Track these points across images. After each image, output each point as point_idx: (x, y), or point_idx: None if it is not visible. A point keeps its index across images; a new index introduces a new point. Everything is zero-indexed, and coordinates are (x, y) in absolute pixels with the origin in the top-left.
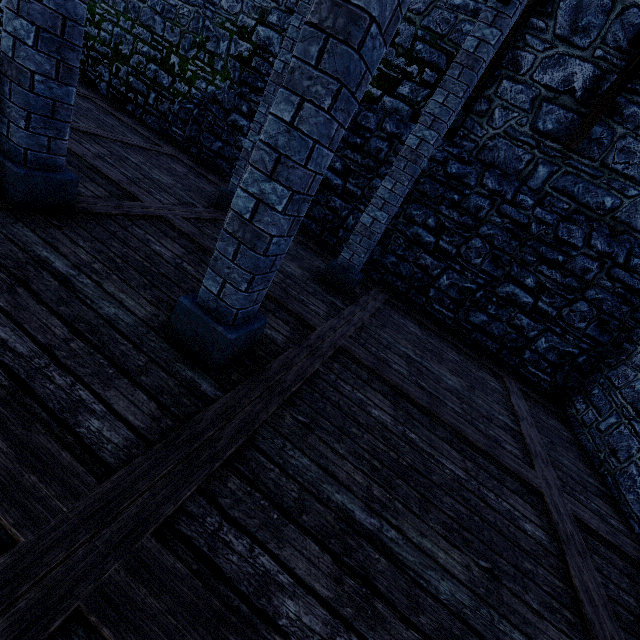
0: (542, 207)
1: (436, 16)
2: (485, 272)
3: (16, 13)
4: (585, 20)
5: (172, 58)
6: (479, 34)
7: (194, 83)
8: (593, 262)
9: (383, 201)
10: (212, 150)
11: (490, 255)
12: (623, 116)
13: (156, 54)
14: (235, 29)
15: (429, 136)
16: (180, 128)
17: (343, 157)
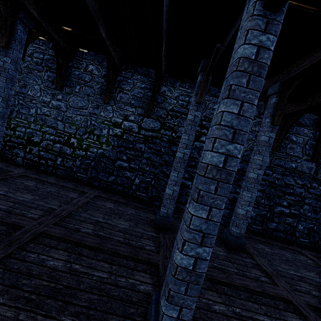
0: (274, 172)
1: (208, 112)
2: (267, 204)
3: (199, 244)
4: (262, 110)
5: (72, 140)
6: (268, 135)
7: (88, 149)
8: (301, 189)
9: (248, 202)
10: (109, 181)
11: (265, 197)
12: (285, 137)
13: (60, 139)
14: (111, 123)
15: (260, 172)
16: (83, 173)
17: (187, 171)
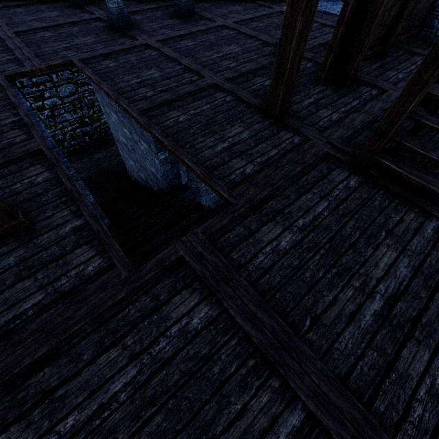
0: None
1: None
2: None
3: None
4: None
5: None
6: None
7: None
8: None
9: None
10: None
11: None
12: None
13: None
14: None
15: None
16: None
17: None
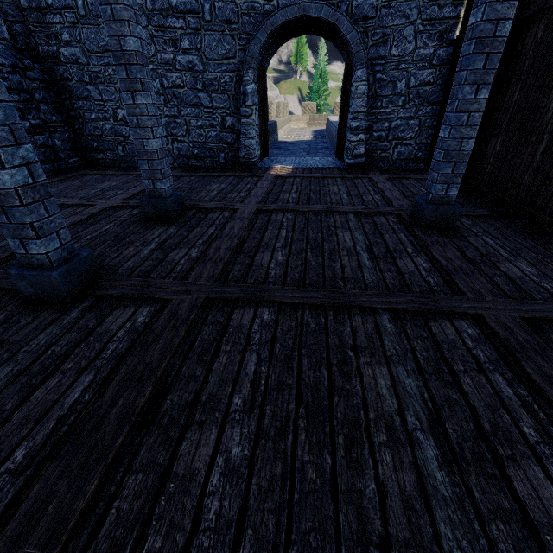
0: None
1: None
2: None
3: (16, 145)
4: None
5: None
6: None
7: None
8: (17, 75)
9: None
10: None
11: None
12: None
13: None
14: None
15: None
16: None
17: None
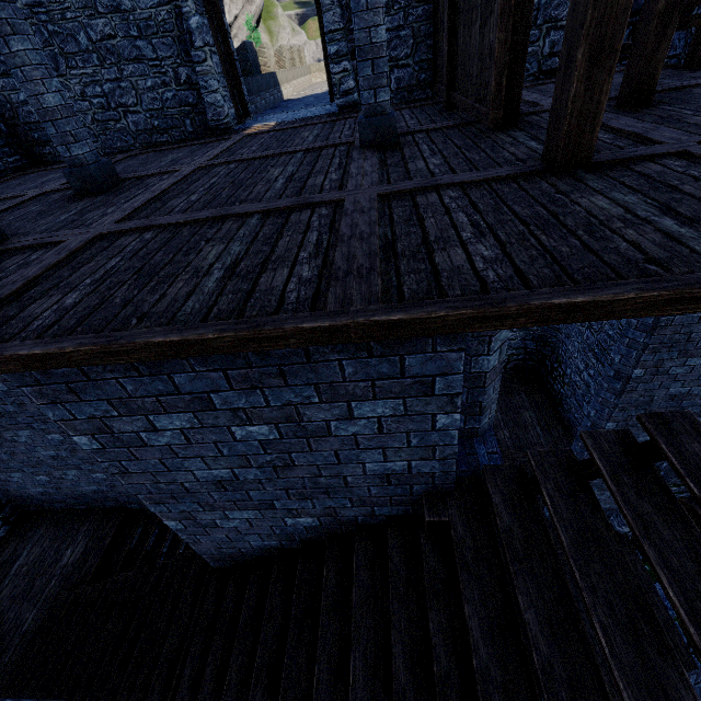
0: None
1: None
2: None
3: None
4: None
5: None
6: None
7: None
8: None
9: None
10: None
11: None
12: None
13: None
14: None
15: None
16: None
17: None
